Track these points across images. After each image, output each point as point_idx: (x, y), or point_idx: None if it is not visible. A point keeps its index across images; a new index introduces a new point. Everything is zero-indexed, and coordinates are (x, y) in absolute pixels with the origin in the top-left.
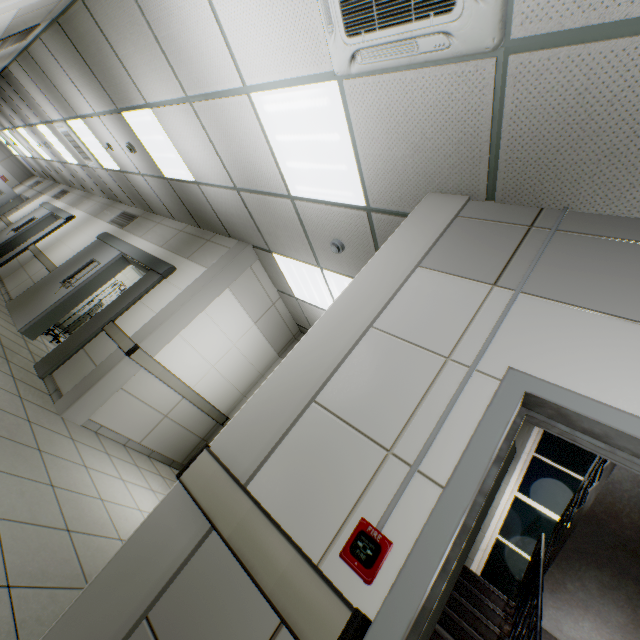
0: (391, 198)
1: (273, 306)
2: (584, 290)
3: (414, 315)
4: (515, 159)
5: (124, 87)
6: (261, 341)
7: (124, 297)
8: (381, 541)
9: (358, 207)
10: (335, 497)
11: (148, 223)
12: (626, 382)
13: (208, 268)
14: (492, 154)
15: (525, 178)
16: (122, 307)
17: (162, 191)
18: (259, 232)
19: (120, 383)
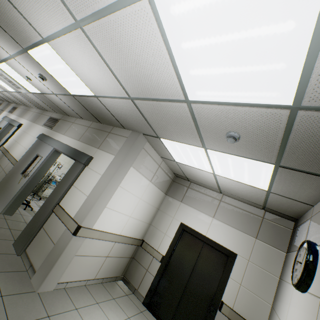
0: None
1: (159, 167)
2: None
3: None
4: None
5: (21, 27)
6: (155, 190)
7: (62, 184)
8: None
9: (278, 105)
10: None
11: (66, 123)
12: None
13: (115, 155)
14: None
15: None
16: (62, 192)
17: (71, 103)
18: (149, 126)
19: (73, 253)
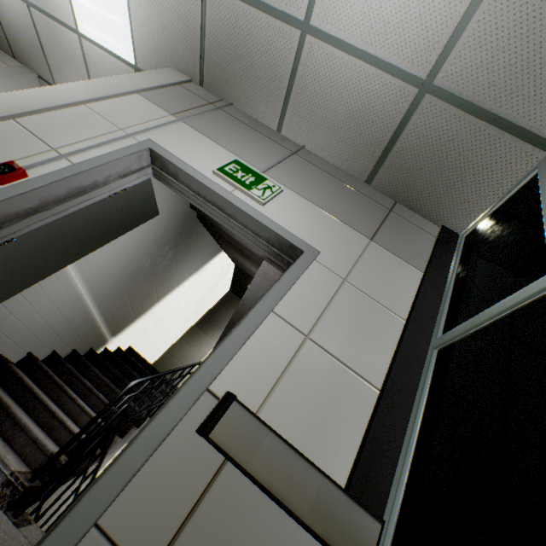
0: (151, 64)
1: None
2: (211, 131)
3: (117, 110)
4: (212, 60)
5: None
6: None
7: None
8: (19, 169)
9: (130, 64)
10: (0, 156)
11: None
12: (198, 159)
13: None
14: (202, 52)
15: (216, 76)
16: None
17: None
18: (47, 61)
19: None
